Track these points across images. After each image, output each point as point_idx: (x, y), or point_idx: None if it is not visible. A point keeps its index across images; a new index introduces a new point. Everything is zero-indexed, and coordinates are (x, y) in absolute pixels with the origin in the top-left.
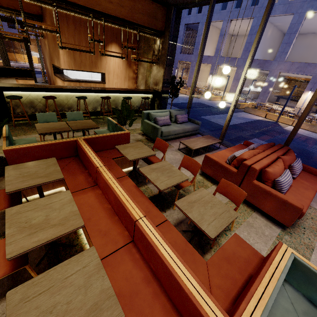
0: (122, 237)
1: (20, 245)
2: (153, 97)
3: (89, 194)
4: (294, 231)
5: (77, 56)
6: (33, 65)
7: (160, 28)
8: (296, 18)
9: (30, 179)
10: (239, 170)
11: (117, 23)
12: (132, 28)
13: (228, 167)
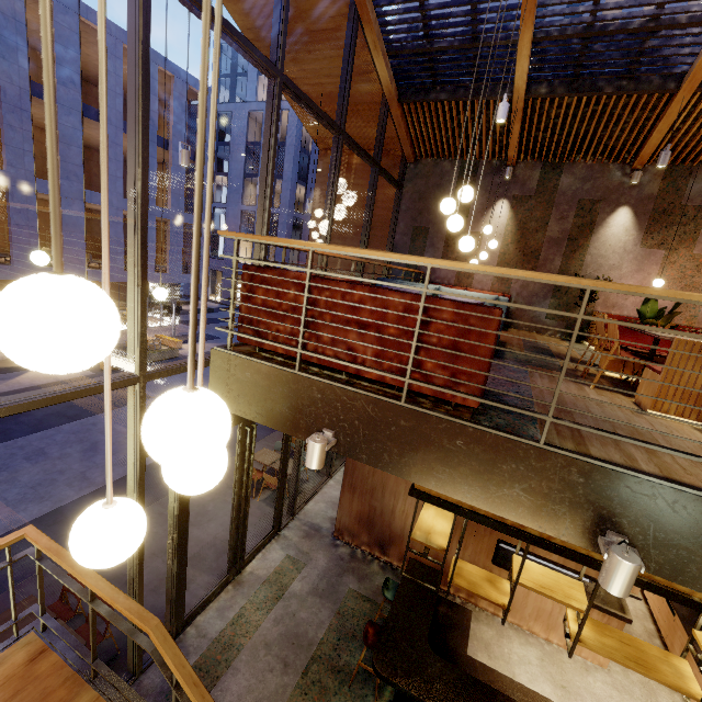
0: None
1: None
2: None
3: None
4: None
5: None
6: (284, 486)
7: None
8: None
9: None
10: None
11: None
12: None
13: None
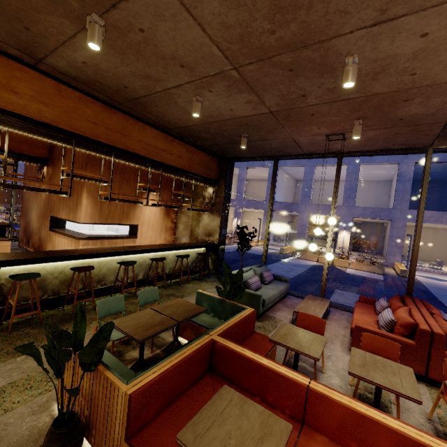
0: None
1: None
2: (206, 251)
3: None
4: None
5: (105, 206)
6: None
7: (214, 178)
8: (307, 169)
9: None
10: (419, 340)
11: (169, 172)
12: (186, 177)
13: (399, 338)
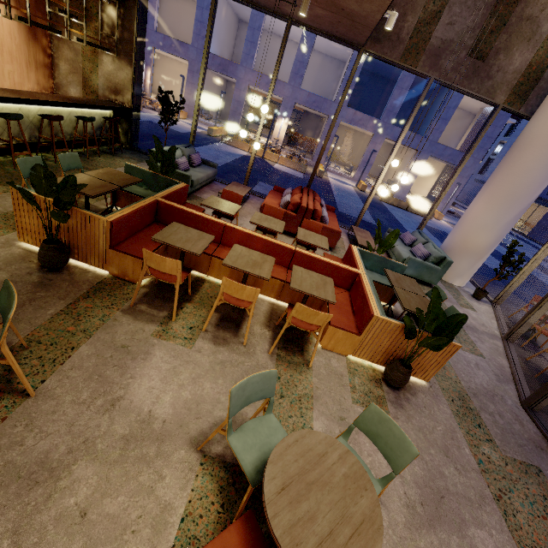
0: (282, 269)
1: (265, 273)
2: (114, 117)
3: (227, 252)
4: (336, 250)
5: None
6: None
7: None
8: None
9: (196, 242)
10: (299, 213)
11: None
12: None
13: (288, 212)
